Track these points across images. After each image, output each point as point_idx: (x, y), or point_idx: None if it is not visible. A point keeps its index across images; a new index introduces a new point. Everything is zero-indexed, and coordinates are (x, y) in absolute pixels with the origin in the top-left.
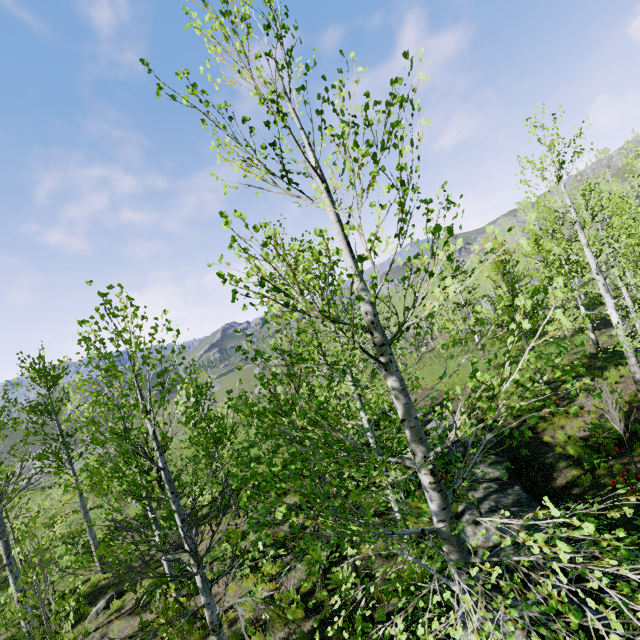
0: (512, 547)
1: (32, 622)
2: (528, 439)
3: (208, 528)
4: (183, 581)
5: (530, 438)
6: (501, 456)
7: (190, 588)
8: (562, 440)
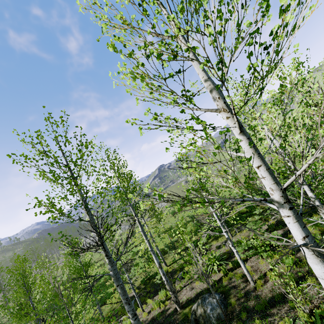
0: None
1: (166, 277)
2: None
3: (214, 243)
4: (222, 264)
5: None
6: None
7: (232, 265)
8: None
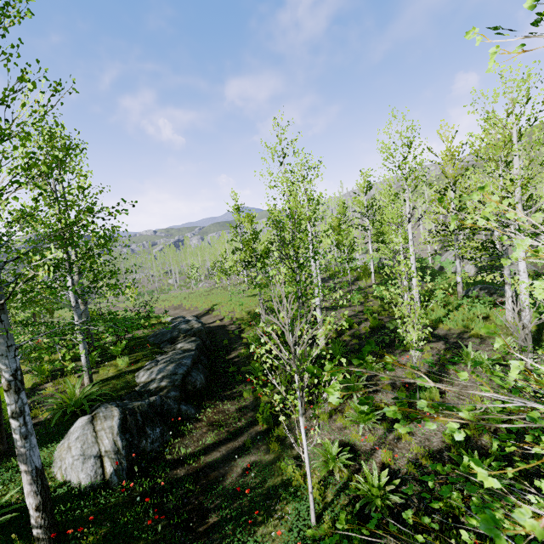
0: (160, 379)
1: None
2: (234, 335)
3: None
4: None
5: (236, 335)
6: (204, 340)
7: None
8: (251, 335)
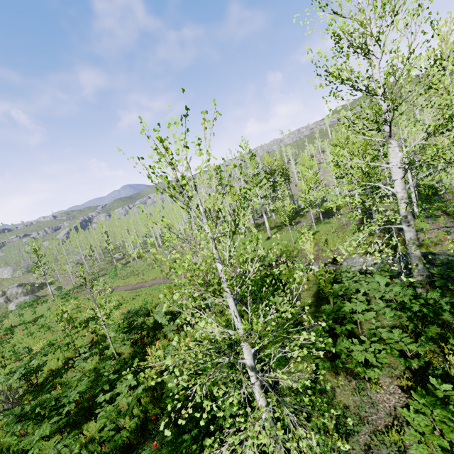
0: None
1: None
2: None
3: None
4: None
5: None
6: None
7: None
8: None
